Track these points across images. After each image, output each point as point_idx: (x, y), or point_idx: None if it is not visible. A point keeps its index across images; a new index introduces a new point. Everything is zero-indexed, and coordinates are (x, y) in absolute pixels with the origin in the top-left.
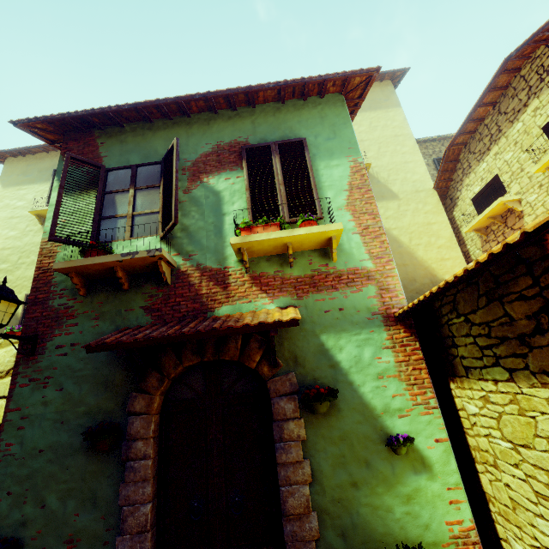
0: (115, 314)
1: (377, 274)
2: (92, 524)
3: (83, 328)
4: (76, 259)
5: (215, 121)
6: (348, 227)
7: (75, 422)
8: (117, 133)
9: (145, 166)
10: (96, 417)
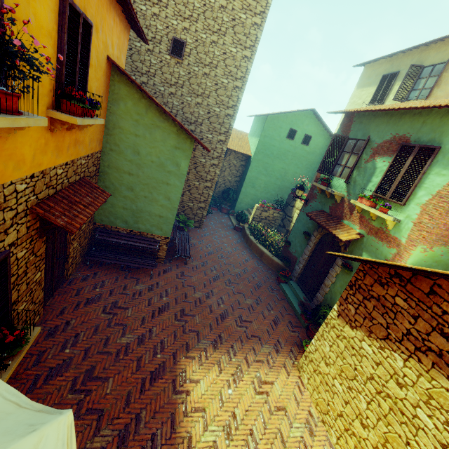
0: (323, 204)
1: (402, 246)
2: (299, 251)
3: (316, 204)
4: (317, 184)
5: (405, 116)
6: (412, 217)
7: (305, 228)
8: (362, 115)
9: (361, 141)
10: (308, 230)
